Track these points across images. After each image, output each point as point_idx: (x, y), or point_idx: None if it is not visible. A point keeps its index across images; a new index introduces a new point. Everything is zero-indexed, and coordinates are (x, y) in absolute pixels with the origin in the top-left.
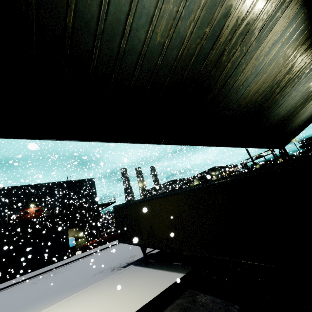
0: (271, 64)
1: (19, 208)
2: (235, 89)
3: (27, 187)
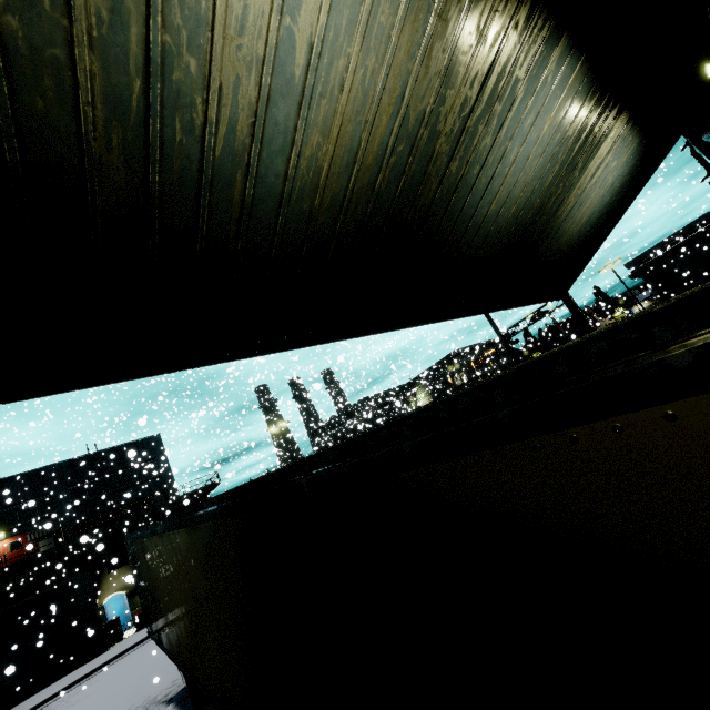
0: (346, 51)
1: None
2: (228, 161)
3: None
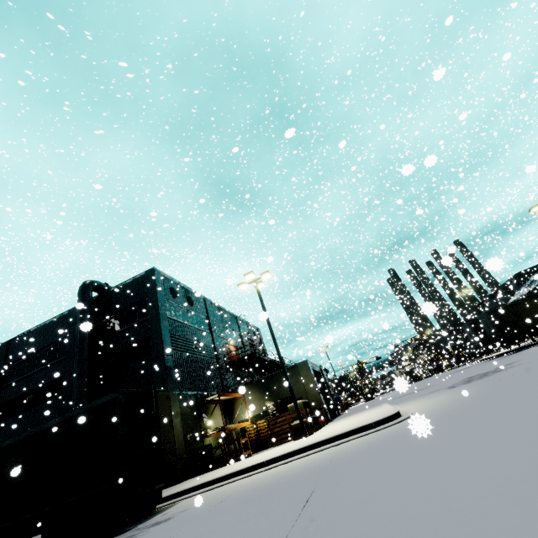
0: None
1: (223, 340)
2: None
3: (220, 310)
